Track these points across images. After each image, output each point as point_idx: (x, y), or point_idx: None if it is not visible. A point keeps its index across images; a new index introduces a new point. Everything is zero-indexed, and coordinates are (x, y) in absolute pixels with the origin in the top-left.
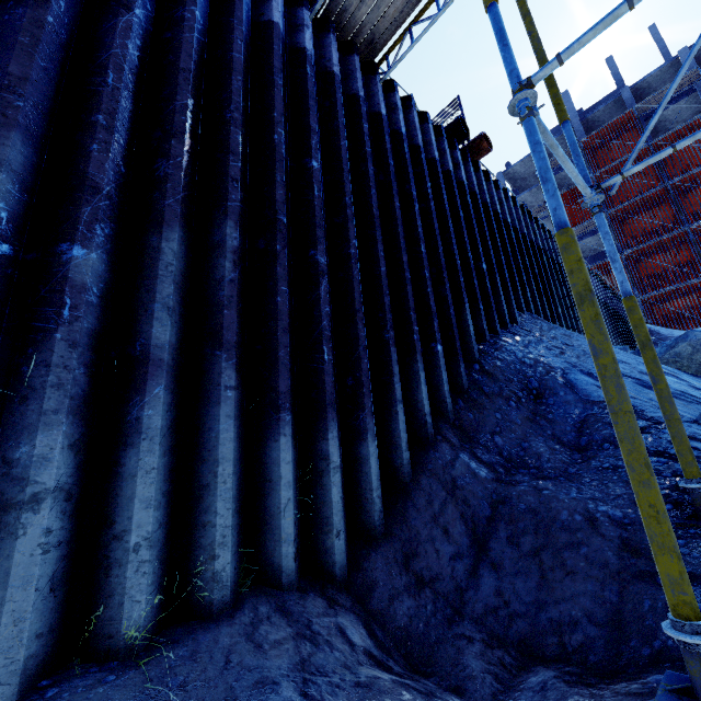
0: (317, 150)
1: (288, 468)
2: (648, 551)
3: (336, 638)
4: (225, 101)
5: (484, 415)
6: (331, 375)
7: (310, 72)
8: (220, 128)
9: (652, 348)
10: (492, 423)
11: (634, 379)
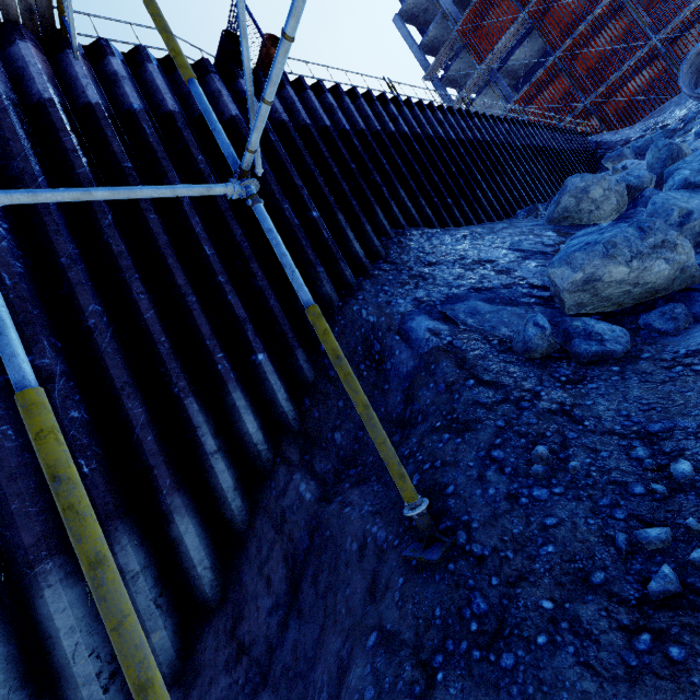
0: None
1: (66, 615)
2: (380, 595)
3: None
4: None
5: (328, 408)
6: (99, 484)
7: None
8: None
9: (341, 367)
10: (334, 416)
11: (483, 292)
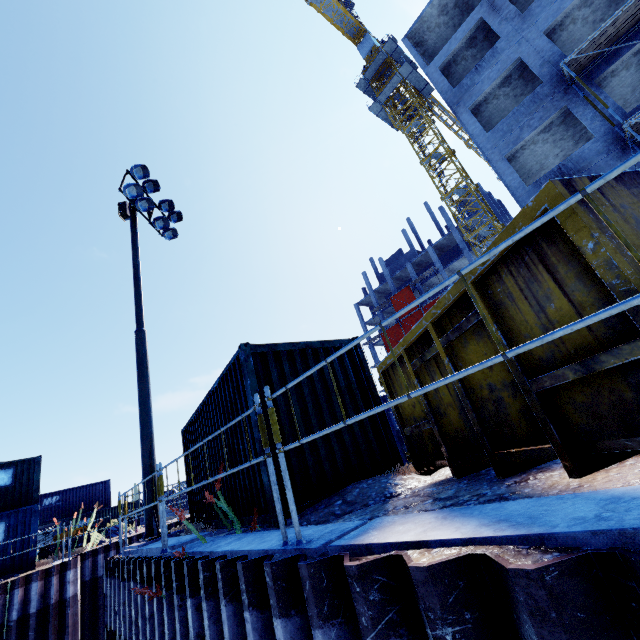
0: None
1: None
2: None
3: None
4: None
5: None
6: None
7: None
8: None
9: None
10: None
11: None
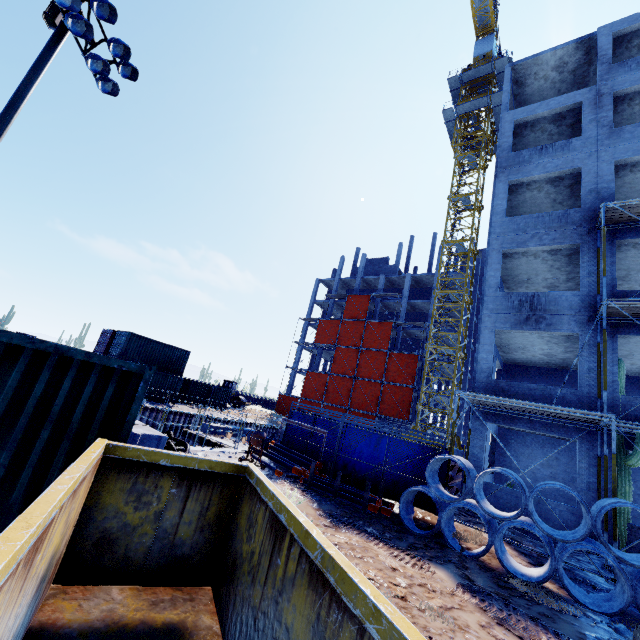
0: None
1: None
2: None
3: None
4: None
5: None
6: None
7: None
8: None
9: None
10: None
11: None
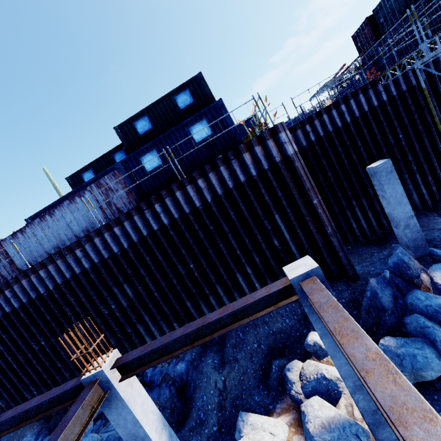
0: (399, 132)
1: (416, 198)
2: None
3: (431, 215)
4: (378, 144)
5: None
6: (419, 180)
7: (389, 108)
8: (380, 150)
9: None
10: None
11: None
